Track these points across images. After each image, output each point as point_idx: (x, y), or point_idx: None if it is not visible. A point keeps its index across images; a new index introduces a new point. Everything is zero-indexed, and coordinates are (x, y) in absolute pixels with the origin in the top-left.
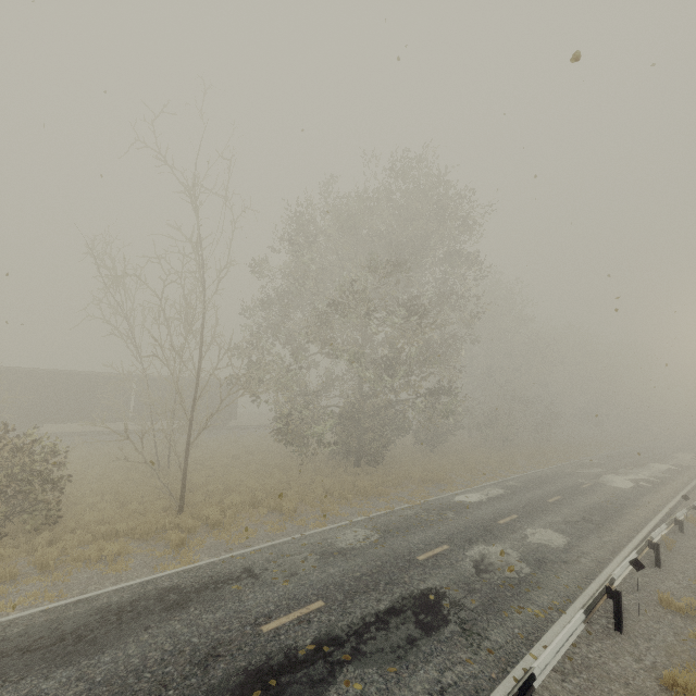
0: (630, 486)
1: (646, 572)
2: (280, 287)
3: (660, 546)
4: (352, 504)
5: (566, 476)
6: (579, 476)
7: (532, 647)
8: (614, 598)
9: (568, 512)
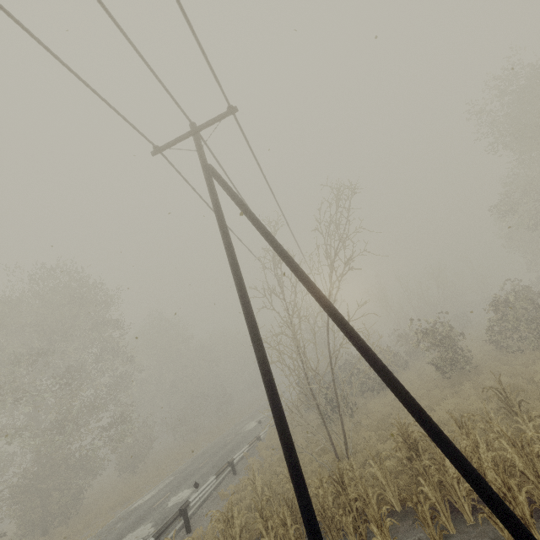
0: (254, 426)
1: (227, 482)
2: None
3: (245, 459)
4: None
5: (223, 439)
6: (231, 434)
7: None
8: (184, 514)
9: (206, 468)
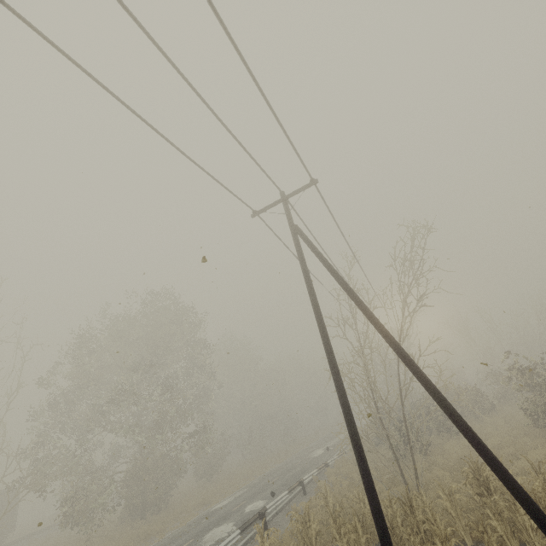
0: (321, 453)
1: (298, 500)
2: (66, 388)
3: (314, 483)
4: None
5: (290, 462)
6: (298, 459)
7: None
8: (262, 517)
9: (277, 485)
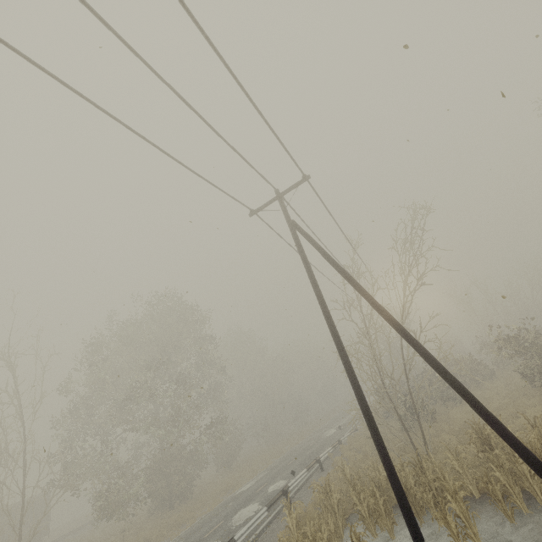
0: (333, 432)
1: (317, 476)
2: (84, 395)
3: (330, 459)
4: (167, 536)
5: (305, 443)
6: (312, 440)
7: (250, 538)
8: (286, 494)
9: (295, 465)
